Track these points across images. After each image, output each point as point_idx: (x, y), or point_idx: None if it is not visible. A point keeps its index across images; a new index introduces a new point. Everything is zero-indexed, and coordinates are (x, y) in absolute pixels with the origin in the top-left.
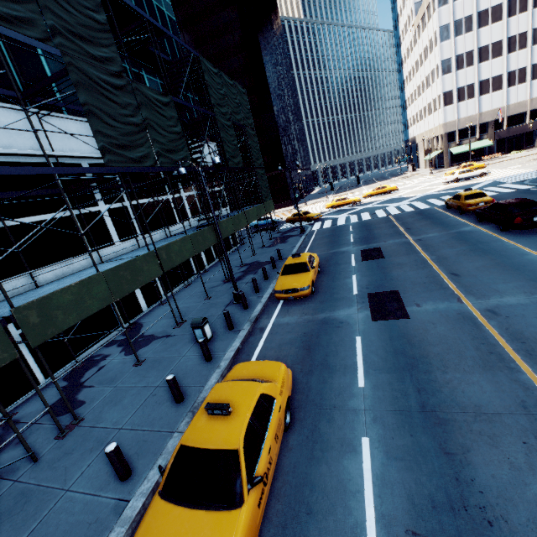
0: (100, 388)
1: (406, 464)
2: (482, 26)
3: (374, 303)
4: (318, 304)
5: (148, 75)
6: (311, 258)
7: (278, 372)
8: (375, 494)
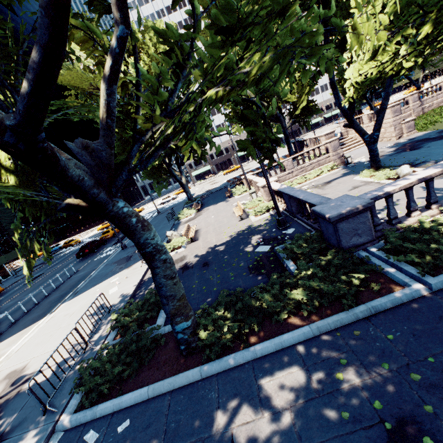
0: None
1: None
2: None
3: None
4: None
5: None
6: None
7: None
8: None
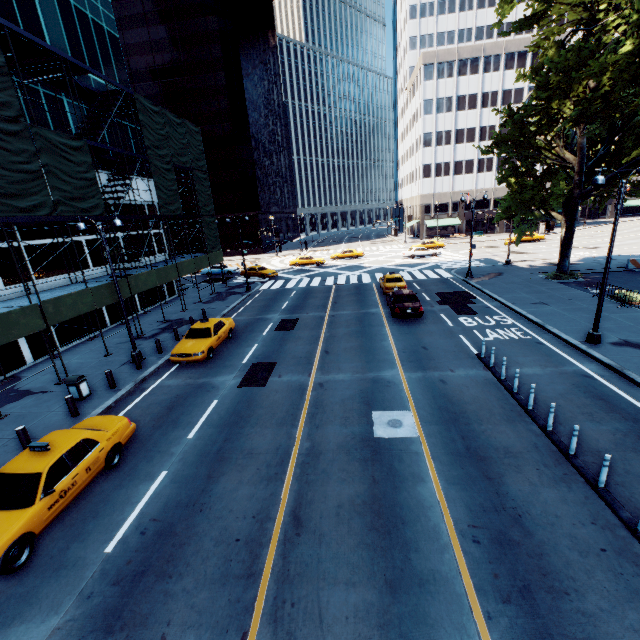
0: None
1: (180, 485)
2: (460, 110)
3: (251, 372)
4: (207, 370)
5: (70, 100)
6: (220, 325)
7: (116, 424)
8: (147, 503)
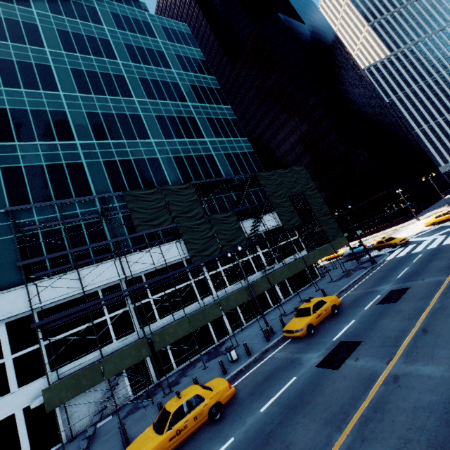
0: (186, 378)
1: None
2: None
3: (333, 351)
4: (304, 345)
5: (235, 192)
6: (320, 303)
7: (220, 386)
8: None
